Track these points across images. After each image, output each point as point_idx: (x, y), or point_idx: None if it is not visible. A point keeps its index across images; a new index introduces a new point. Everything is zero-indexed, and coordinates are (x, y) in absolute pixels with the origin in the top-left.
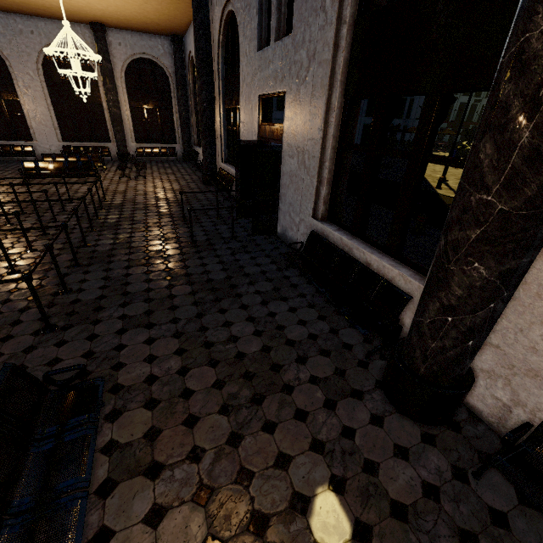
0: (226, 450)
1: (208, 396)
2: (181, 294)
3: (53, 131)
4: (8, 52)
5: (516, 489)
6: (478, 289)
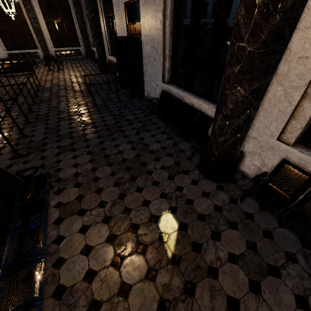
0: (118, 201)
1: (107, 179)
2: (90, 133)
3: None
4: None
5: (259, 204)
6: (240, 103)
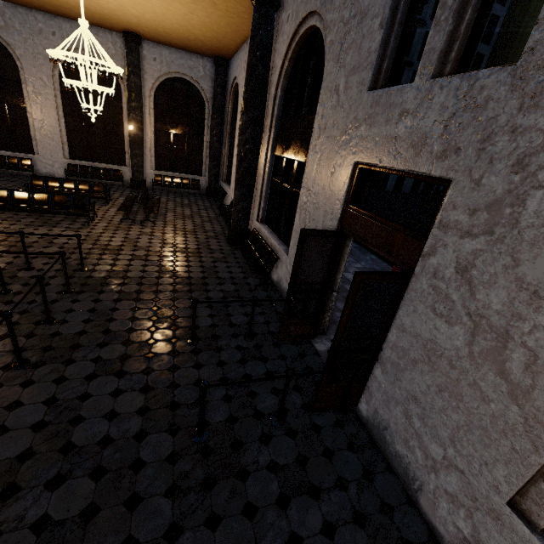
0: None
1: None
2: None
3: (60, 146)
4: (22, 51)
5: None
6: None
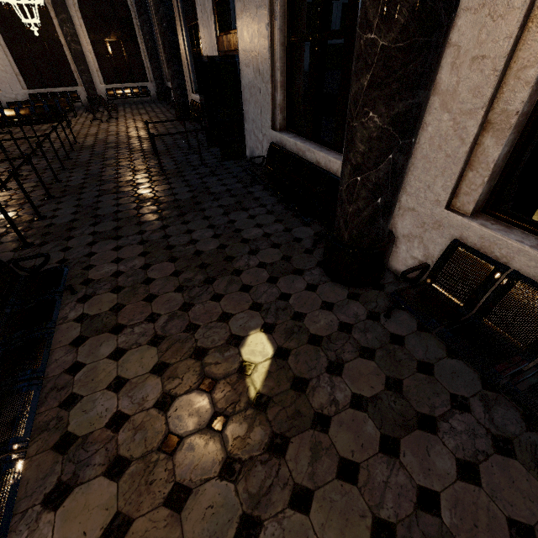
0: (179, 313)
1: (166, 282)
2: (147, 213)
3: (15, 78)
4: None
5: (418, 322)
6: (375, 141)
